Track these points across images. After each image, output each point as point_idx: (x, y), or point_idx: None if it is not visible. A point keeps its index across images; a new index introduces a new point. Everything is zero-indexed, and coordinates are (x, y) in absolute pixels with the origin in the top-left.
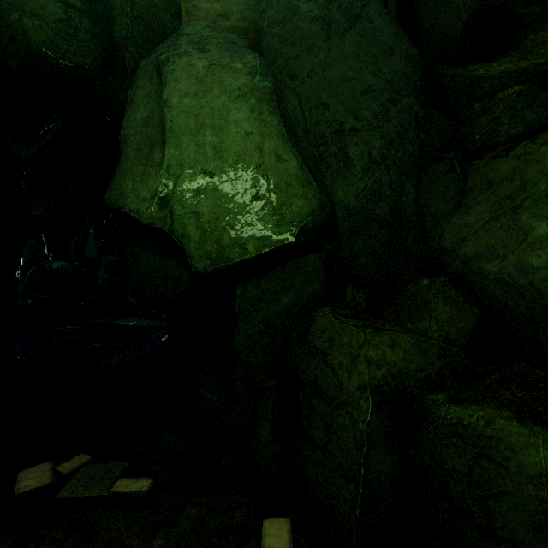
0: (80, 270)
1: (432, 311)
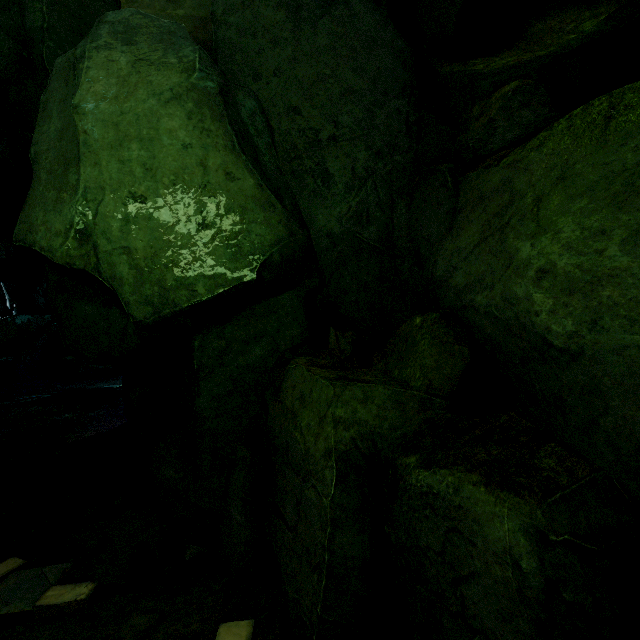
0: (51, 324)
1: (418, 355)
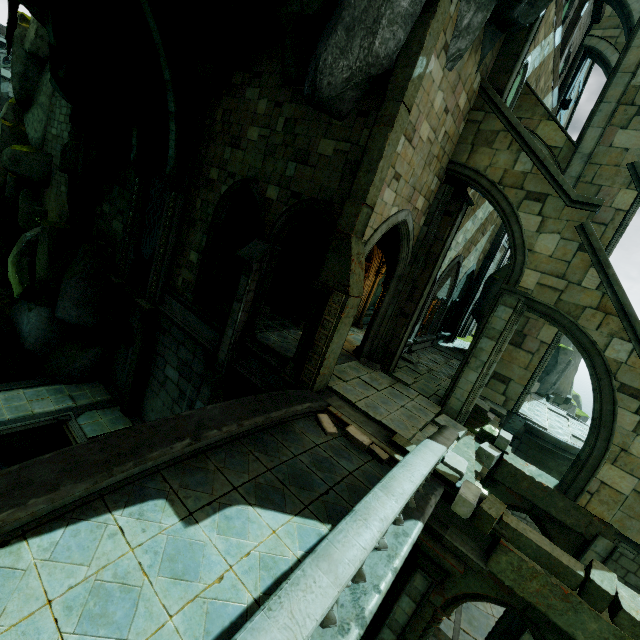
0: None
1: None
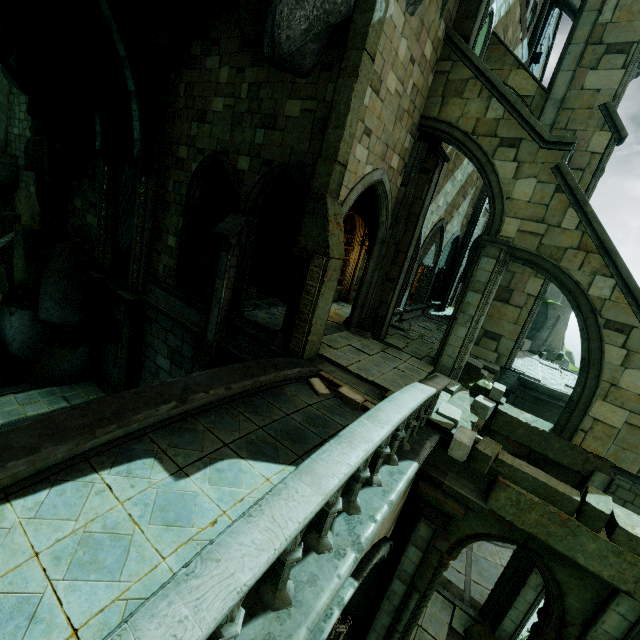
0: None
1: None
